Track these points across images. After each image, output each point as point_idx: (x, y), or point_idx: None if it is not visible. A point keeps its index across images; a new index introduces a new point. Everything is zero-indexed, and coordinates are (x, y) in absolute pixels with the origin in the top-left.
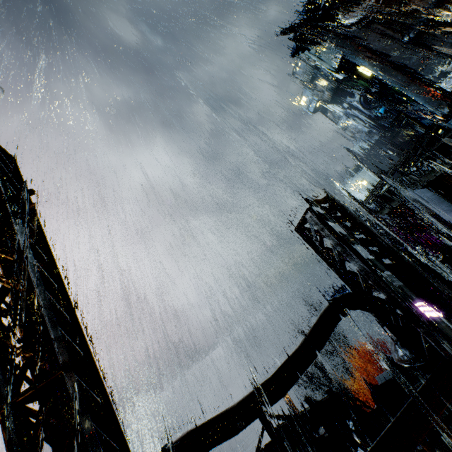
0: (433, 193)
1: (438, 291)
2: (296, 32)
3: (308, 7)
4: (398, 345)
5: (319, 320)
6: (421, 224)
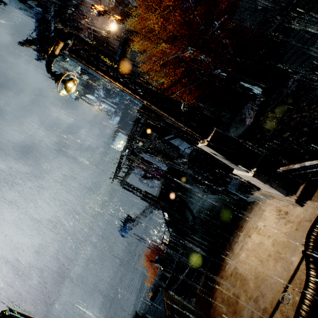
0: (149, 155)
1: None
2: (35, 44)
3: (40, 28)
4: None
5: None
6: (152, 167)
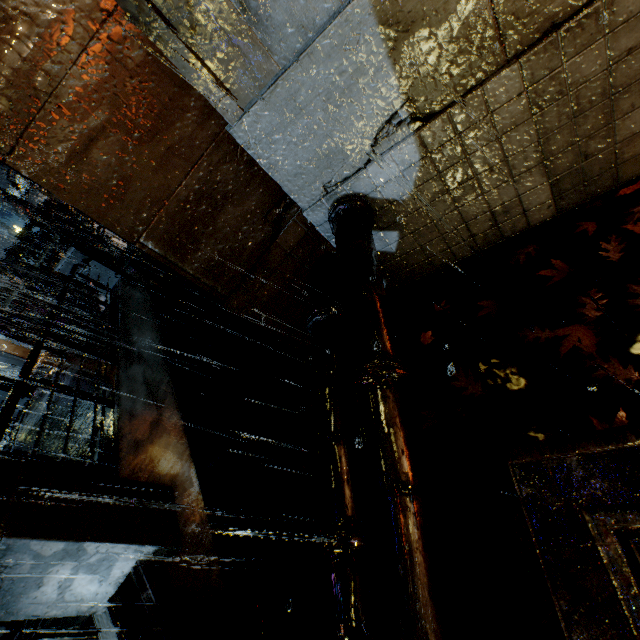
0: None
1: (54, 276)
2: None
3: None
4: (52, 297)
5: (25, 293)
6: None
